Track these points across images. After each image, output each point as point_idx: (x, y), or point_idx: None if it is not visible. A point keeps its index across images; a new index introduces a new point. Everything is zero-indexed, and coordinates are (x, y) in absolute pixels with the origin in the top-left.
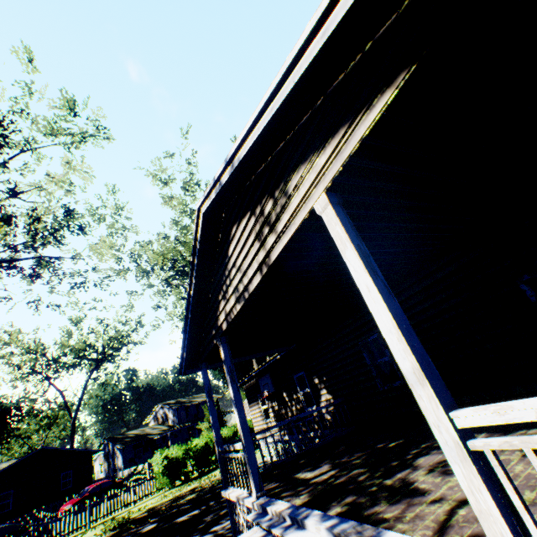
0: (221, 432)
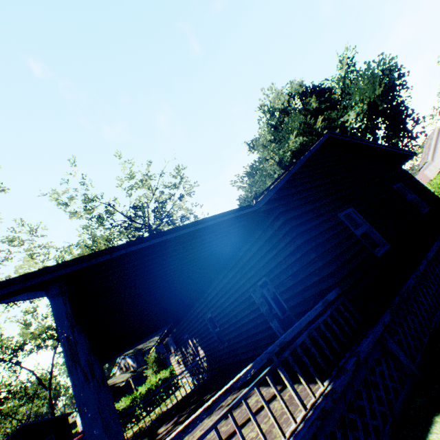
0: (160, 376)
